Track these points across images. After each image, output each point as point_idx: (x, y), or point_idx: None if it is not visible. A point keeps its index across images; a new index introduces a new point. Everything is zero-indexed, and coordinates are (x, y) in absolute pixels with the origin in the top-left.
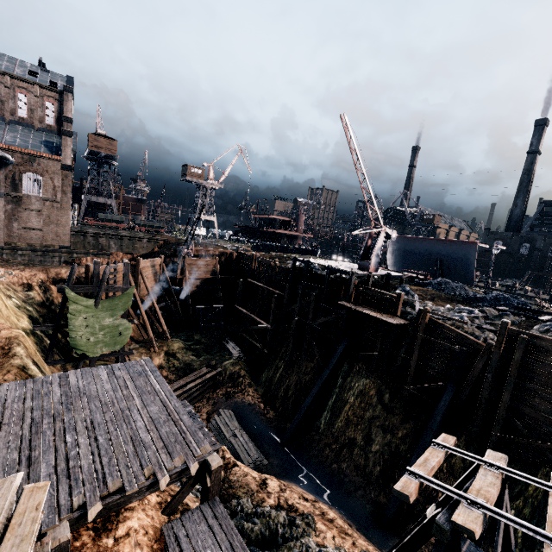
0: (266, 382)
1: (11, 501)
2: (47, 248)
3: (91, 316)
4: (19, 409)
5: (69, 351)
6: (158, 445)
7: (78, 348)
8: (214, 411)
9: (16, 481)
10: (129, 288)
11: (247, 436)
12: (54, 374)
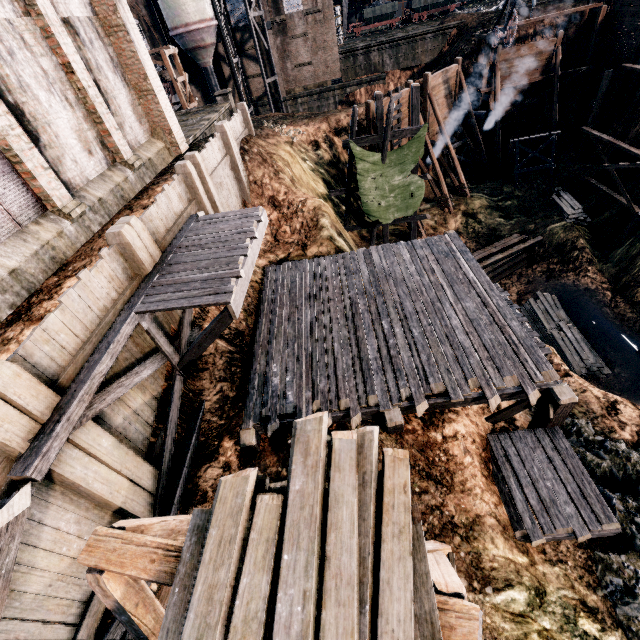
0: (622, 260)
1: (376, 465)
2: (320, 89)
3: (379, 176)
4: (338, 286)
5: (361, 215)
6: (481, 354)
7: (371, 214)
8: (527, 293)
9: (374, 440)
10: (420, 129)
11: (578, 333)
12: (358, 250)
